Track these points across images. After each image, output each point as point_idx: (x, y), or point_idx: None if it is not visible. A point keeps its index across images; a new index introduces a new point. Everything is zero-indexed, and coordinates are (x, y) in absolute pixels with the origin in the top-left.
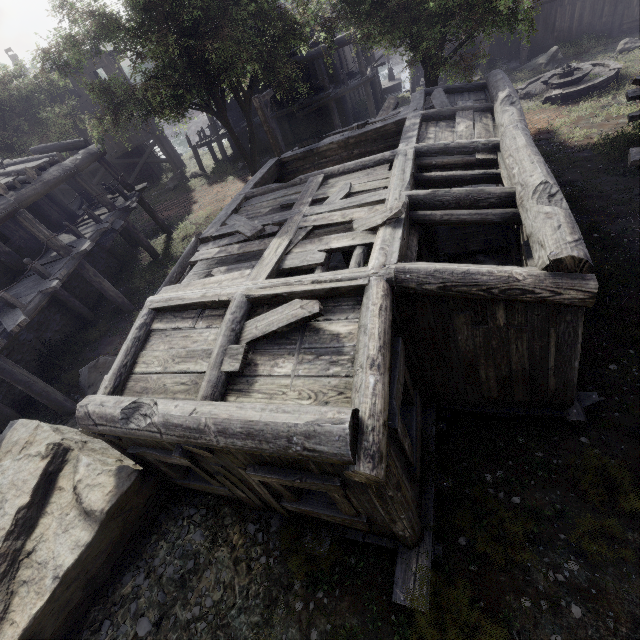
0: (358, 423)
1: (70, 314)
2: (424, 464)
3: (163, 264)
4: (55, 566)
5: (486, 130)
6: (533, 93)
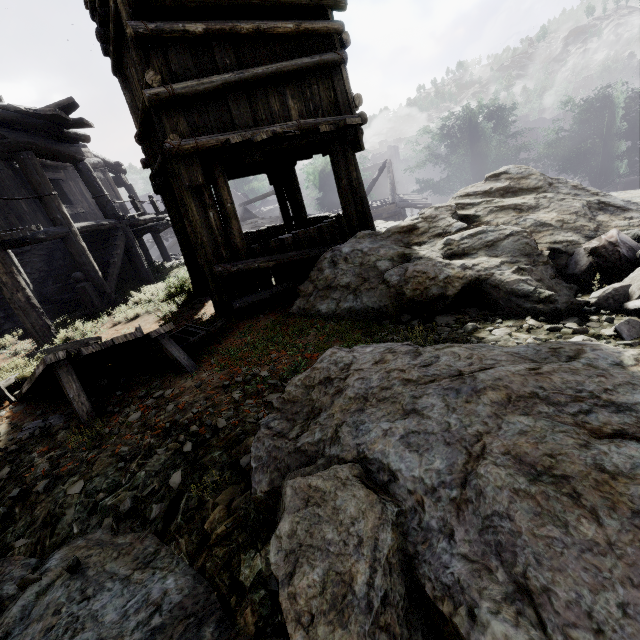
0: None
1: None
2: None
3: None
4: None
5: None
6: None
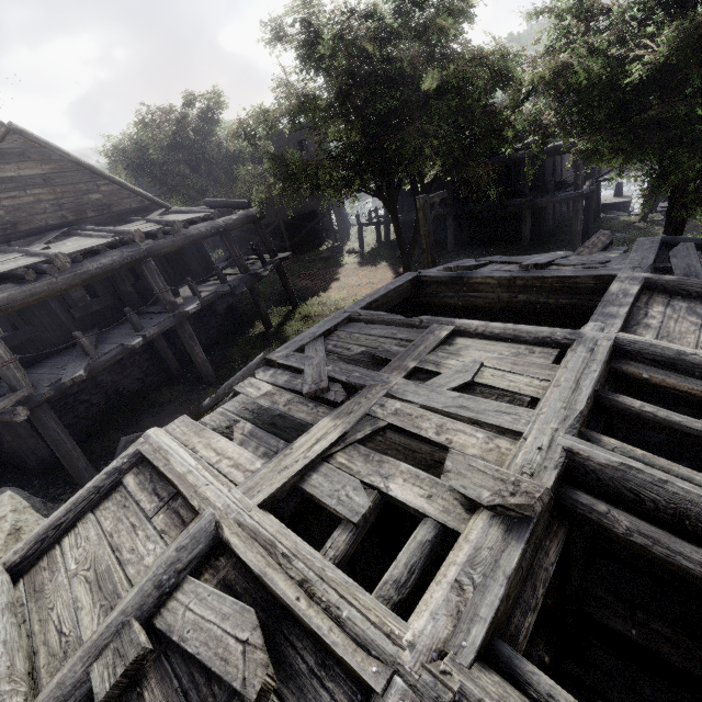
0: None
1: (159, 364)
2: None
3: (269, 340)
4: None
5: None
6: None
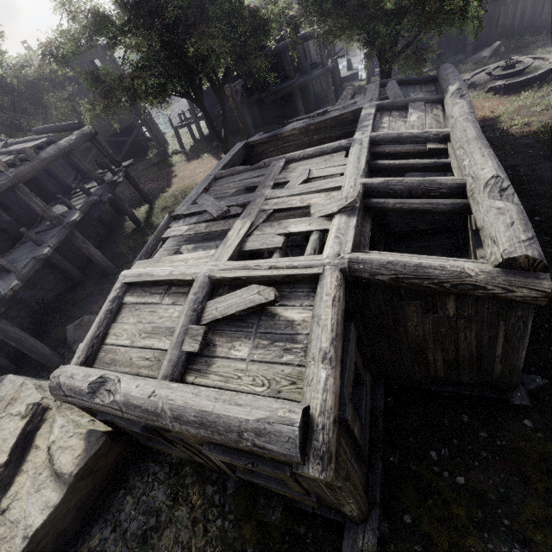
0: (308, 420)
1: (62, 275)
2: (372, 439)
3: (144, 231)
4: (25, 526)
5: (437, 120)
6: (477, 83)
